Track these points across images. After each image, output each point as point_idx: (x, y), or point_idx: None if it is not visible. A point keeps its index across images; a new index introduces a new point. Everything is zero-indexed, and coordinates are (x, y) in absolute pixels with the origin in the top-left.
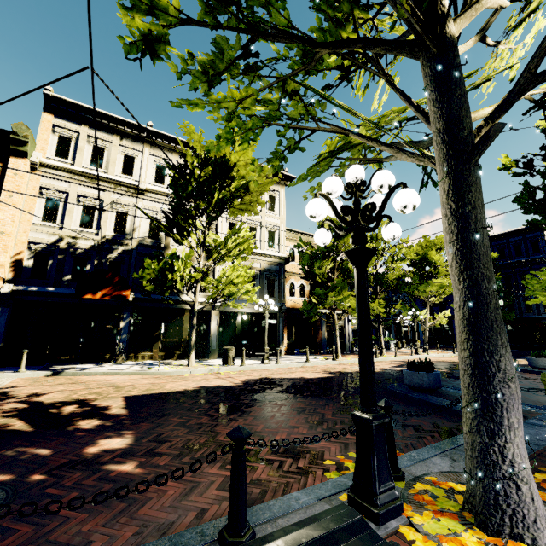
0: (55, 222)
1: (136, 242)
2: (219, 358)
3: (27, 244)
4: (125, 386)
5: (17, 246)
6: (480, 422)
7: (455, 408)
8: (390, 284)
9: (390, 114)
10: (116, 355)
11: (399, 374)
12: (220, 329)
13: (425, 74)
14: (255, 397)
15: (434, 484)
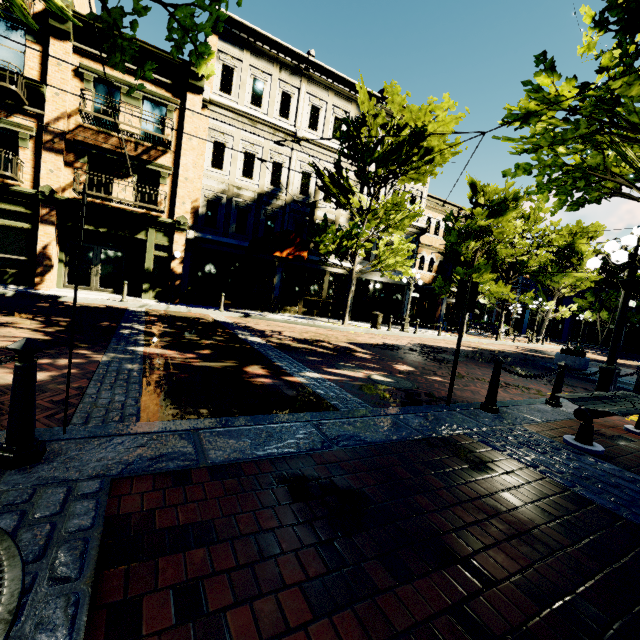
0: (222, 169)
1: (290, 198)
2: (351, 321)
3: (200, 191)
4: (324, 334)
5: (194, 193)
6: None
7: None
8: (531, 272)
9: None
10: (270, 306)
11: (532, 357)
12: (354, 294)
13: None
14: (443, 356)
15: None
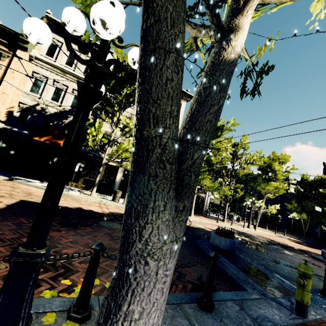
0: (37, 93)
1: None
2: None
3: (18, 103)
4: (36, 195)
5: (12, 103)
6: (107, 296)
7: (227, 269)
8: (238, 177)
9: None
10: None
11: None
12: (122, 180)
13: None
14: (99, 222)
15: None
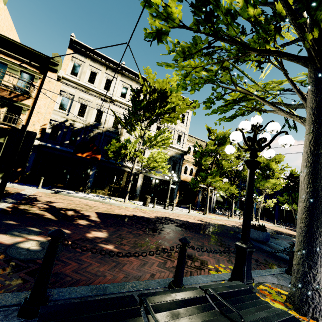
0: (65, 110)
1: (105, 129)
2: (139, 201)
3: (49, 120)
4: (94, 206)
5: (44, 121)
6: (304, 260)
7: (278, 254)
8: (244, 177)
9: (272, 83)
10: (85, 188)
11: None
12: (142, 185)
13: (310, 76)
14: (164, 226)
15: (269, 287)
